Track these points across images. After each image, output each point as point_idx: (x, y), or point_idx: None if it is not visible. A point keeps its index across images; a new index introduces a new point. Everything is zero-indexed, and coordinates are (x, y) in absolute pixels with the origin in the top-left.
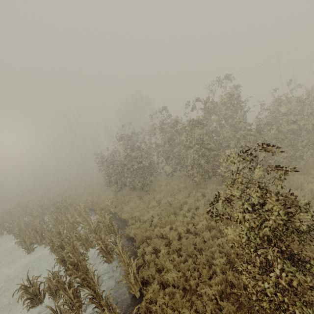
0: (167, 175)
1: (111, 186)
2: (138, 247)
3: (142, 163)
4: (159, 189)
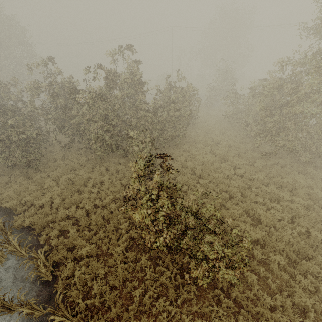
0: (63, 147)
1: None
2: (38, 234)
3: (25, 133)
4: (54, 164)
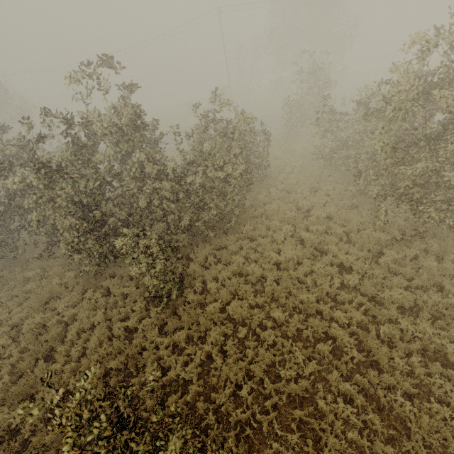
0: (37, 257)
1: None
2: None
3: None
4: (24, 290)
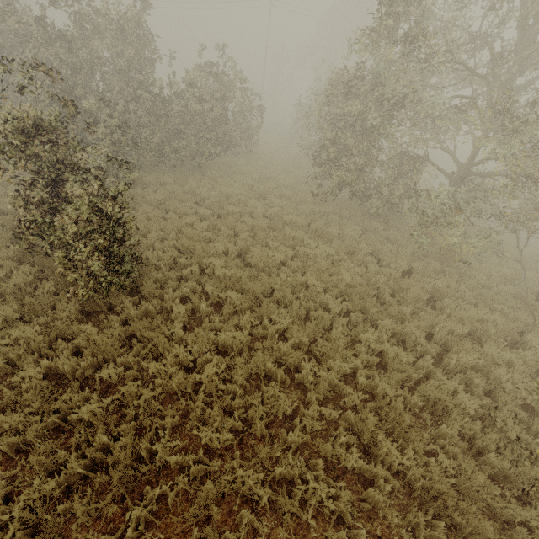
0: None
1: None
2: None
3: None
4: None
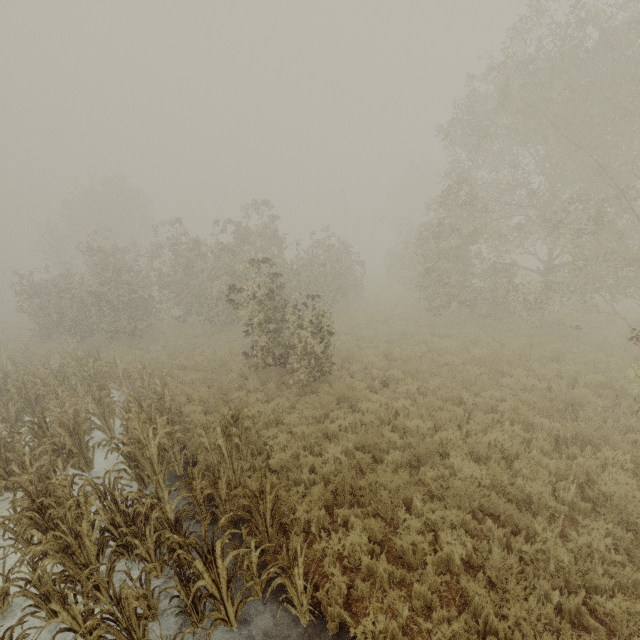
0: (177, 318)
1: (49, 340)
2: None
3: (139, 293)
4: (163, 337)
